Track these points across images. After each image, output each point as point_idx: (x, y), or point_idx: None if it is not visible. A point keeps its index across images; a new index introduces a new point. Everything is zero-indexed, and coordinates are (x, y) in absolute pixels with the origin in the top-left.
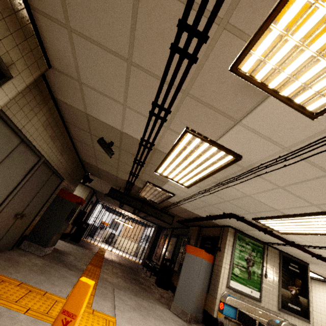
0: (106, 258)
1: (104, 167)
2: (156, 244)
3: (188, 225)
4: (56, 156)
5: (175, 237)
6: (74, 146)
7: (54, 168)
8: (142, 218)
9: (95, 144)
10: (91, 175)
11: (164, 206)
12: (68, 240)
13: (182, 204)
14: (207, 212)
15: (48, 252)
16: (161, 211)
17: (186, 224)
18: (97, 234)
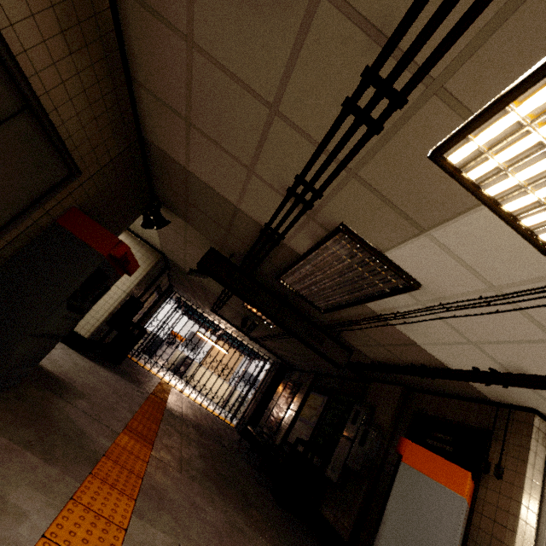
0: (170, 410)
1: (206, 166)
2: (271, 396)
3: (369, 376)
4: (38, 25)
5: (324, 394)
6: (122, 51)
7: (26, 79)
8: (255, 341)
9: (200, 4)
10: (166, 209)
11: (336, 319)
12: (96, 354)
13: (417, 320)
14: (496, 359)
15: (5, 384)
16: (323, 332)
17: (363, 373)
18: (160, 352)
